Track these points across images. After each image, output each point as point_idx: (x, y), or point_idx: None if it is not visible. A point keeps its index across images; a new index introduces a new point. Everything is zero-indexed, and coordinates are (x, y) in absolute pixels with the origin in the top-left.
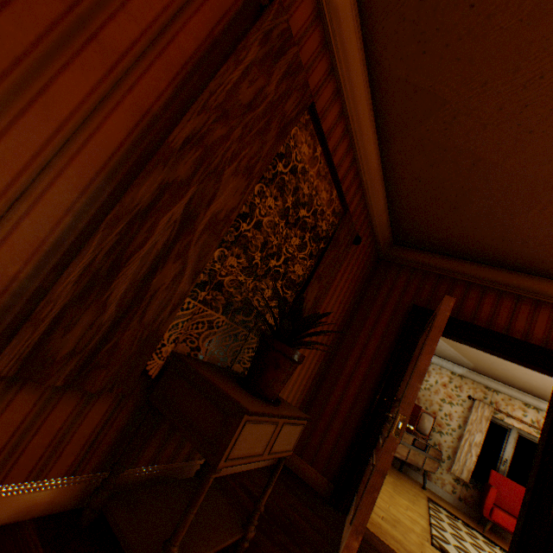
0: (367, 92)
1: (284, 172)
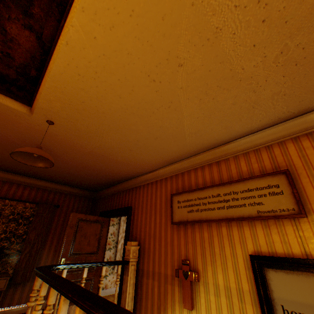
0: (23, 176)
1: (4, 209)
